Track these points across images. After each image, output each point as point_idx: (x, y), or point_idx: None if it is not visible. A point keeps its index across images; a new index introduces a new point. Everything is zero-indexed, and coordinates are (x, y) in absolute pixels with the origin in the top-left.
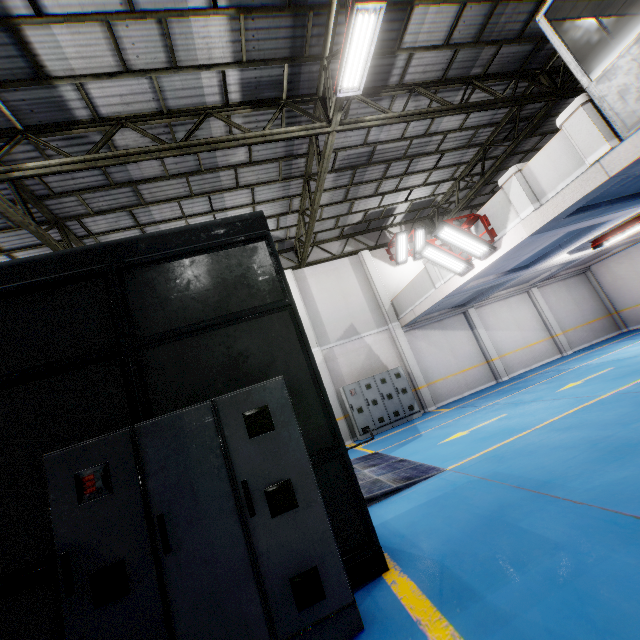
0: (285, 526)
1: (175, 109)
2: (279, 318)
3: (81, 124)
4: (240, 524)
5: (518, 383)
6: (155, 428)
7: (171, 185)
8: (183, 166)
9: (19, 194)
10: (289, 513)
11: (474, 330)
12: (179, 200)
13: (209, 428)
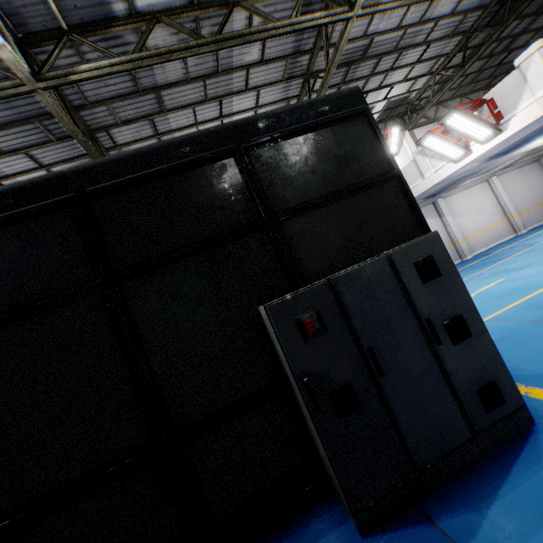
0: (464, 351)
1: (204, 0)
2: (389, 188)
3: (119, 21)
4: (430, 351)
5: (488, 258)
6: (347, 279)
7: (189, 90)
8: (202, 68)
9: (63, 104)
10: (465, 341)
11: (442, 217)
12: (194, 106)
13: (389, 277)
